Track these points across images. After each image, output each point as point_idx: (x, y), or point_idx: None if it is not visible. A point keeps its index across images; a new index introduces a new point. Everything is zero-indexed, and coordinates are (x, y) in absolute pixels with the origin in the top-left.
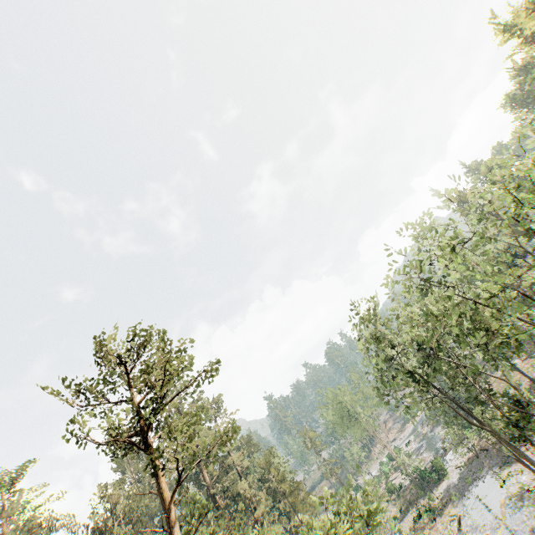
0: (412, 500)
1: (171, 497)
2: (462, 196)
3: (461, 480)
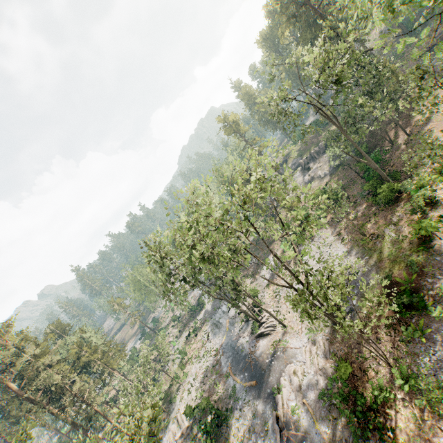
0: (186, 324)
1: None
2: (226, 119)
3: (212, 308)
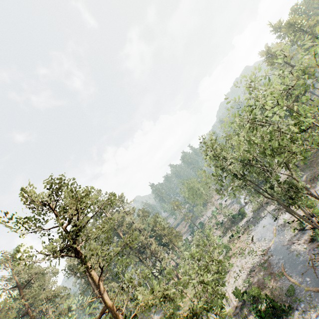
0: (228, 228)
1: (100, 278)
2: (270, 50)
3: (254, 218)
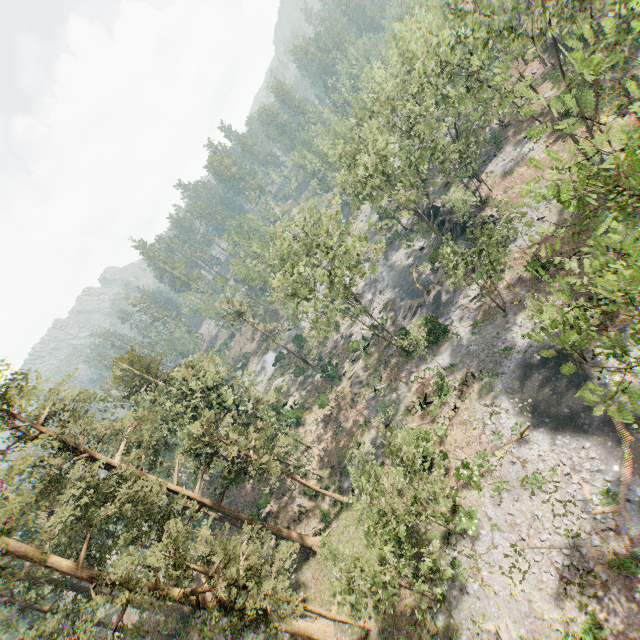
0: (398, 368)
1: None
2: None
3: (482, 346)
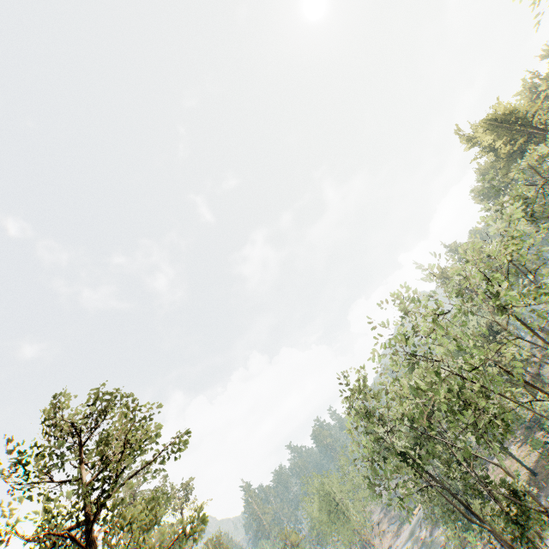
0: None
1: None
2: (445, 273)
3: None
